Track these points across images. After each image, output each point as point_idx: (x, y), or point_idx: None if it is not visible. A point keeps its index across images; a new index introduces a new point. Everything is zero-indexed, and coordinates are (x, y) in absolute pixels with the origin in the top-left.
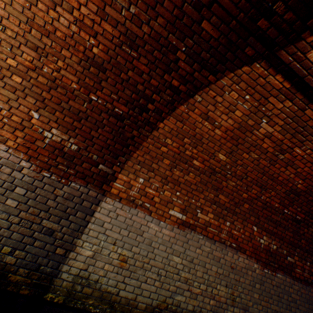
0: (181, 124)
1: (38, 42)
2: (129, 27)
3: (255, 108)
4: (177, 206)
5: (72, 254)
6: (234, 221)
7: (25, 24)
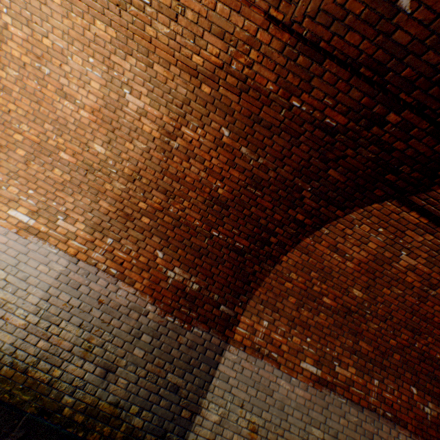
0: (307, 257)
1: (168, 187)
2: (256, 172)
3: (391, 240)
4: (309, 356)
5: (197, 417)
6: (384, 379)
7: (159, 173)
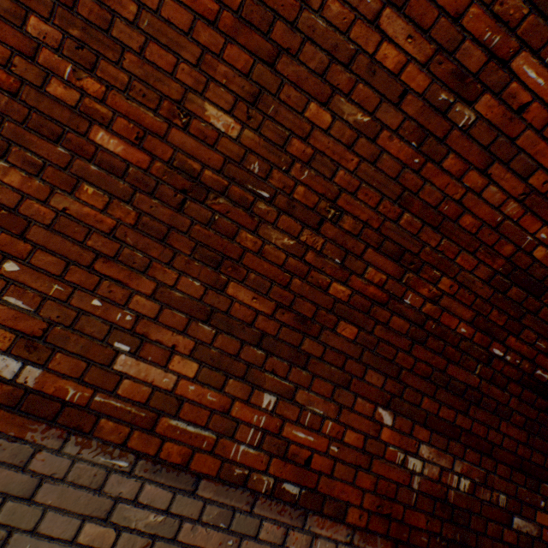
0: None
1: None
2: None
3: None
4: None
5: None
6: (300, 391)
7: None
